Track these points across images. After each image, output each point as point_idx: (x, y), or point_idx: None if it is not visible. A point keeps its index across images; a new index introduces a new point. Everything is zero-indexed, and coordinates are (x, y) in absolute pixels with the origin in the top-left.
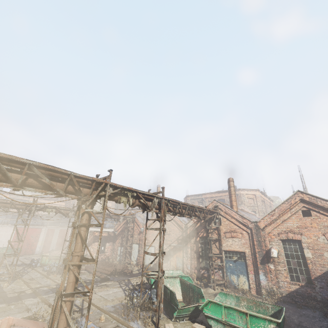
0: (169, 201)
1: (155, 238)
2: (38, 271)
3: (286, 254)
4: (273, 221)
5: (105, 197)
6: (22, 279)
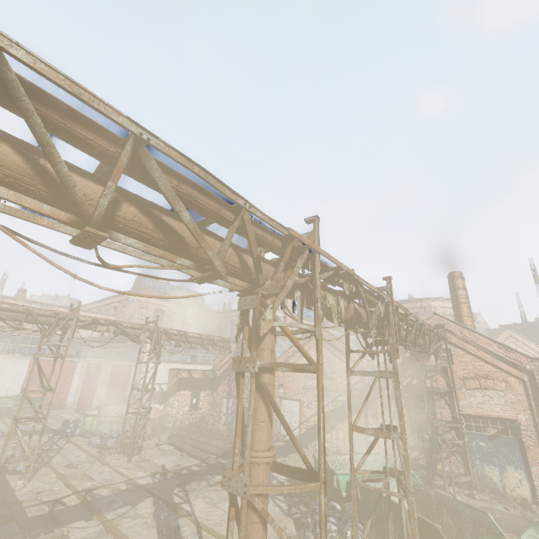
0: (397, 310)
1: (369, 394)
2: (81, 448)
3: None
4: None
5: (316, 289)
6: (52, 466)
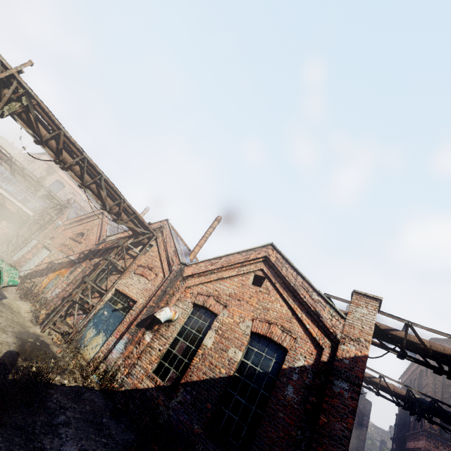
0: (29, 95)
1: None
2: None
3: (182, 329)
4: (207, 273)
5: None
6: None
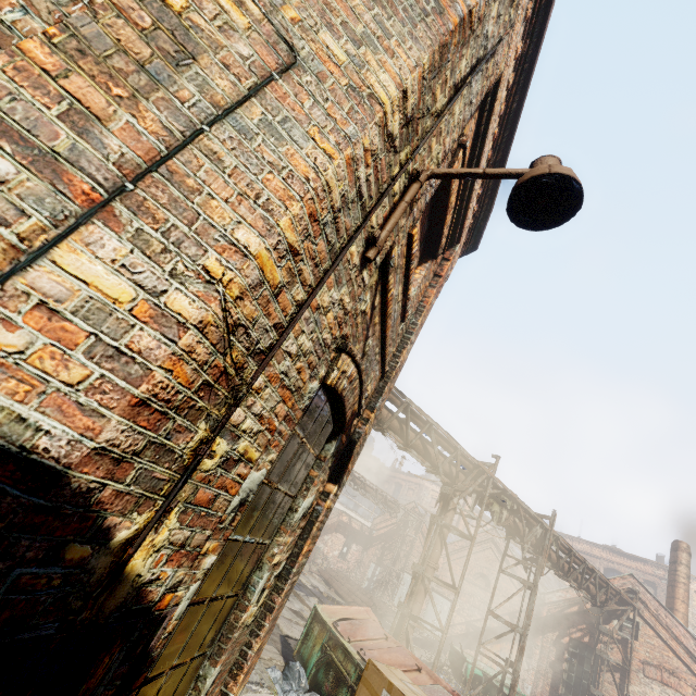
0: (557, 540)
1: (512, 596)
2: None
3: None
4: None
5: (484, 497)
6: None
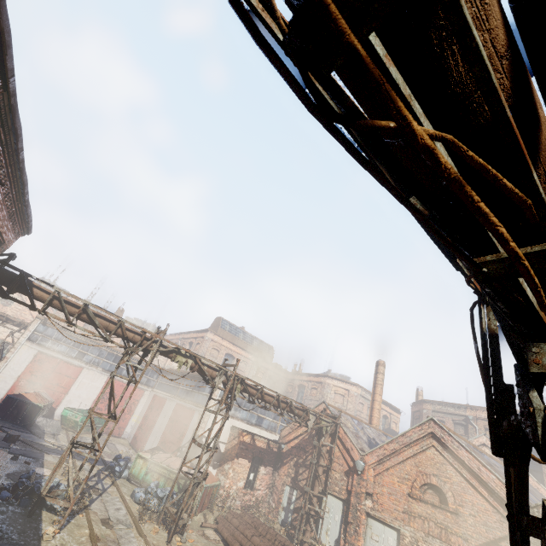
0: None
1: None
2: (123, 497)
3: None
4: None
5: None
6: (89, 515)
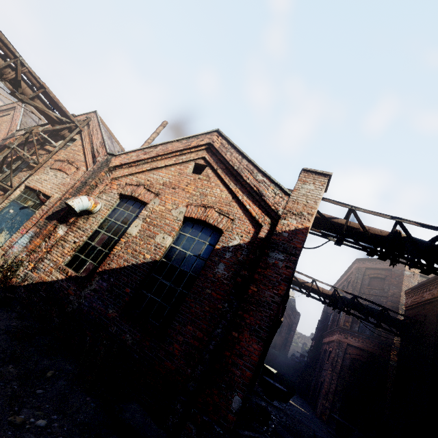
0: None
1: None
2: None
3: (105, 221)
4: (139, 164)
5: None
6: None
